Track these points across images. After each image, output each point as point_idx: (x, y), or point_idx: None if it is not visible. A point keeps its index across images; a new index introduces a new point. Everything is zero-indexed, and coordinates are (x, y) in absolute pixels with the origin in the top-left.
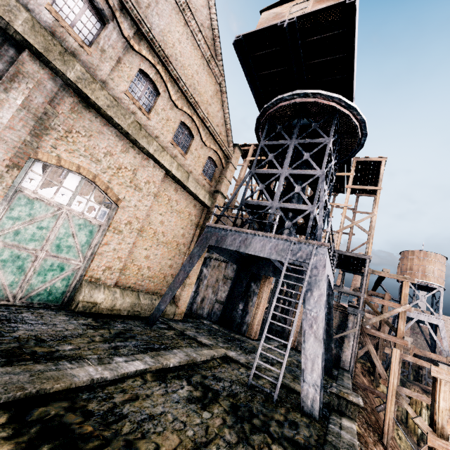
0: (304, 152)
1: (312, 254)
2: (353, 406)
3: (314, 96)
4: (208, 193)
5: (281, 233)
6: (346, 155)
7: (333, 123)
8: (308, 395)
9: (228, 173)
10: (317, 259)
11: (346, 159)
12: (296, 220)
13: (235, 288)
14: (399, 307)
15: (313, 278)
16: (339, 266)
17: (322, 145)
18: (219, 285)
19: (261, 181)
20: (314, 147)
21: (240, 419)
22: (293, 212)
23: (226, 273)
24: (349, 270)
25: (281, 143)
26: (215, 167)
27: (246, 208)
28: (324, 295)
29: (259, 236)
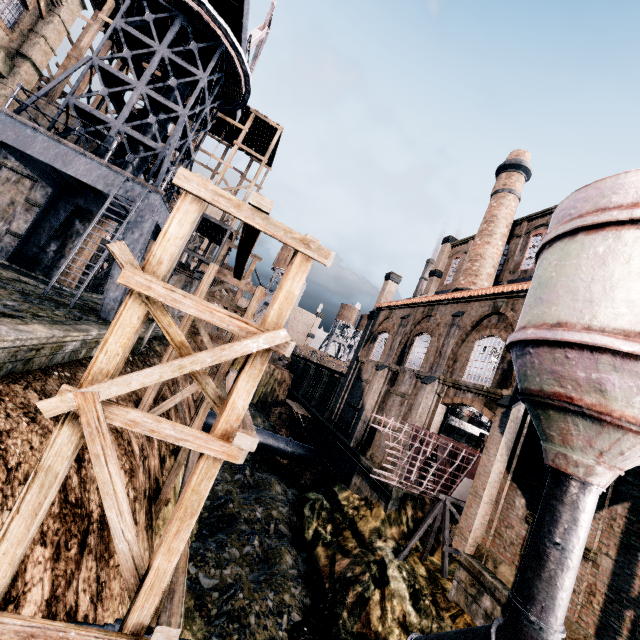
0: (172, 74)
1: (142, 196)
2: (149, 321)
3: (200, 5)
4: (4, 50)
5: (122, 165)
6: (231, 103)
7: (215, 57)
8: (107, 306)
9: (52, 33)
10: (148, 203)
11: (231, 109)
12: (141, 156)
13: (47, 220)
14: (242, 280)
15: (139, 219)
16: (207, 234)
17: (195, 78)
18: (15, 211)
19: (108, 81)
20: (188, 74)
21: (29, 299)
22: (143, 146)
23: (31, 196)
24: (216, 241)
25: (146, 41)
26: (23, 7)
27: (75, 112)
28: (145, 236)
29: (87, 157)
